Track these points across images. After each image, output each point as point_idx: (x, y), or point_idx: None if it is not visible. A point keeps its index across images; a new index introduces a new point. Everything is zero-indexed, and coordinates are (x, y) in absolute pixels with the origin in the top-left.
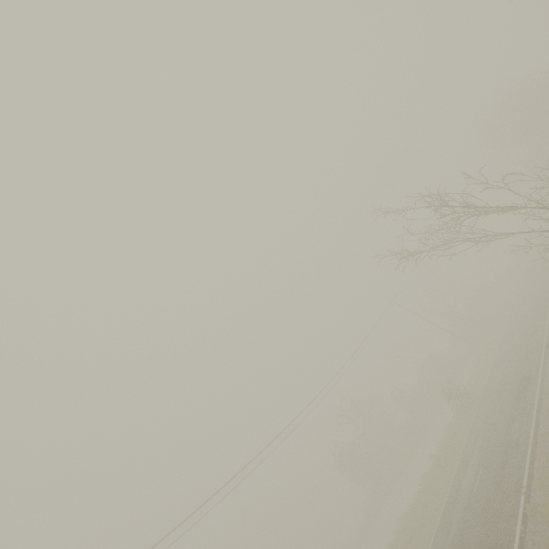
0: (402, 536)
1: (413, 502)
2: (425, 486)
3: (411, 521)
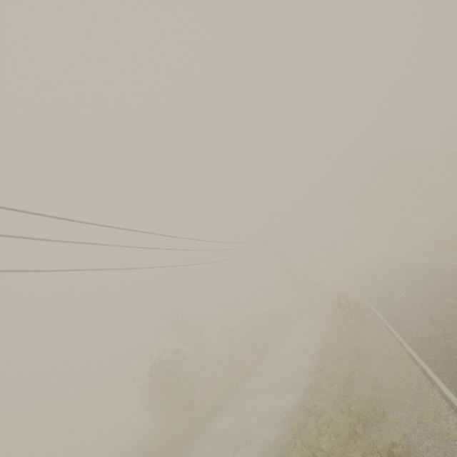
0: (344, 430)
1: (307, 403)
2: (329, 383)
3: (365, 404)
